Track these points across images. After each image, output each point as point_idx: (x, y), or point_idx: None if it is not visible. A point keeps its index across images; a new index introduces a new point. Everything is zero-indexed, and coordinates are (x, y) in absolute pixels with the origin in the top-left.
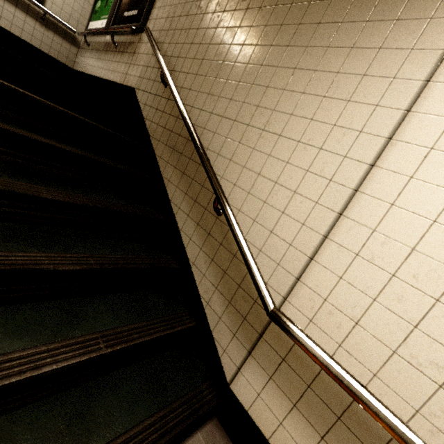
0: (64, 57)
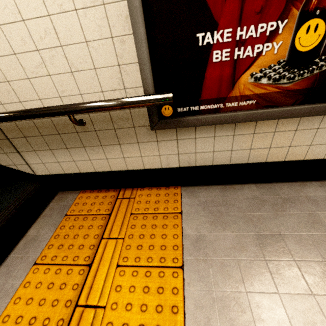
0: None
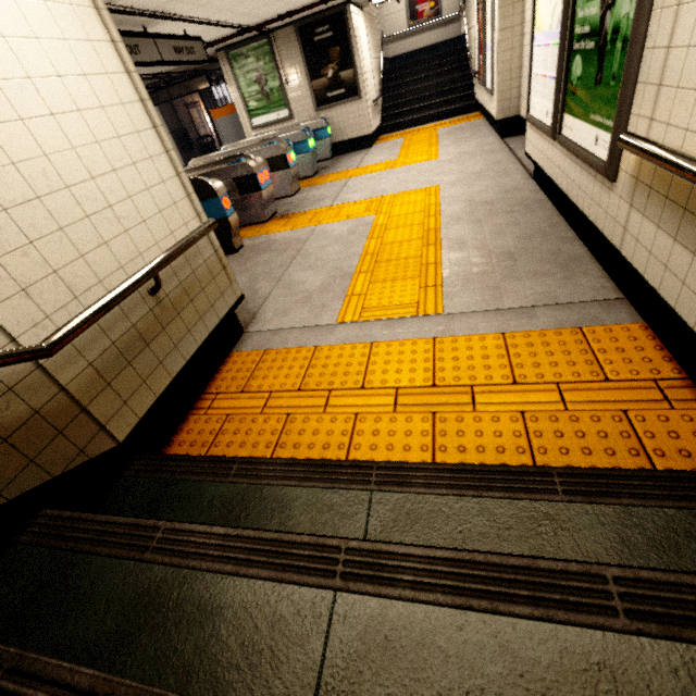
0: (456, 34)
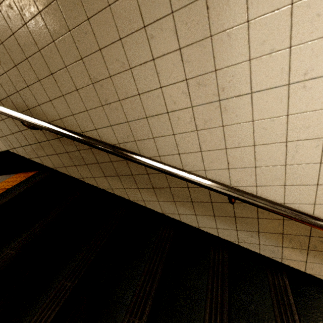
0: None
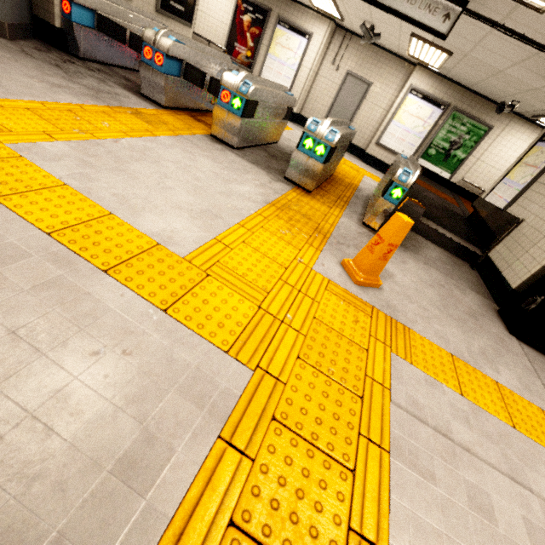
0: None
